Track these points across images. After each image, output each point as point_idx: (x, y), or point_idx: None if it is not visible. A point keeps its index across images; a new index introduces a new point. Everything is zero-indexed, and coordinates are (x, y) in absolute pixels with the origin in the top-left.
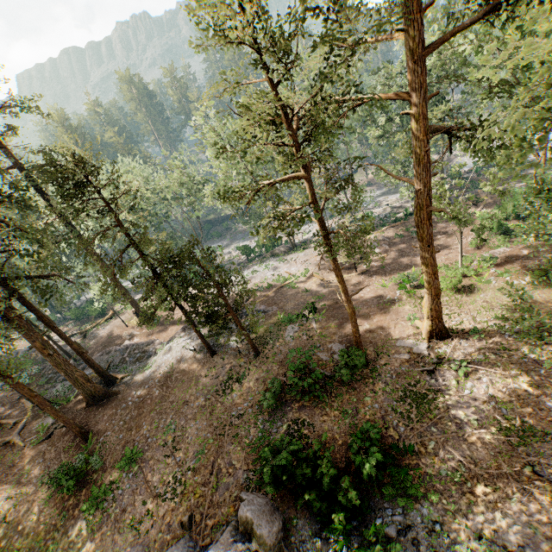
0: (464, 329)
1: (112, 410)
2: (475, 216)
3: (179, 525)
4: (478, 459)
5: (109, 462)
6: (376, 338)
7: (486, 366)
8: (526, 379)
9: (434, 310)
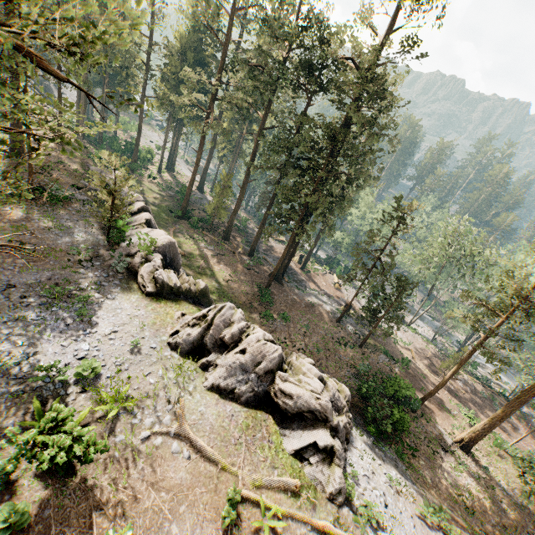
0: (480, 461)
1: (280, 290)
2: None
3: None
4: (439, 487)
5: (273, 308)
6: (427, 411)
7: (475, 480)
8: (490, 505)
9: (479, 432)
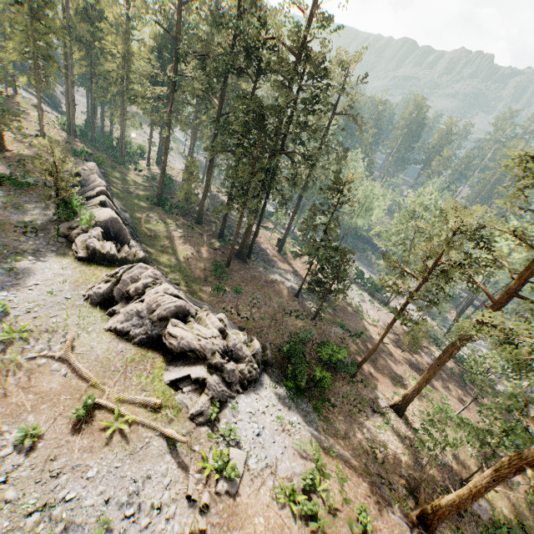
0: (412, 424)
1: (242, 268)
2: (516, 423)
3: (238, 326)
4: (351, 439)
5: (229, 283)
6: (369, 378)
7: (399, 439)
8: (407, 460)
9: (409, 395)
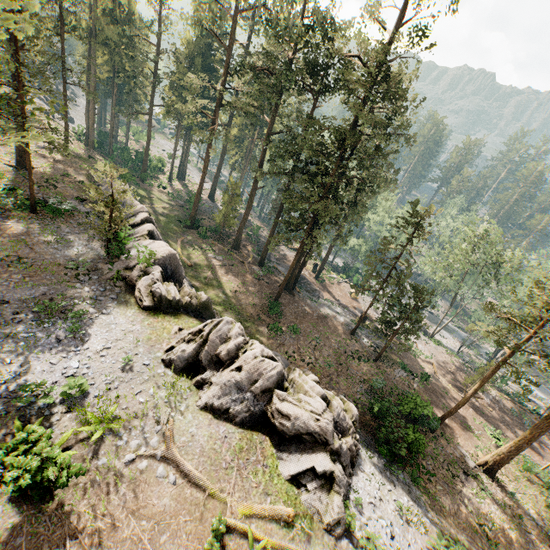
0: (506, 487)
1: (290, 301)
2: None
3: None
4: (458, 515)
5: (283, 320)
6: (447, 430)
7: (499, 508)
8: (517, 536)
9: (504, 456)
